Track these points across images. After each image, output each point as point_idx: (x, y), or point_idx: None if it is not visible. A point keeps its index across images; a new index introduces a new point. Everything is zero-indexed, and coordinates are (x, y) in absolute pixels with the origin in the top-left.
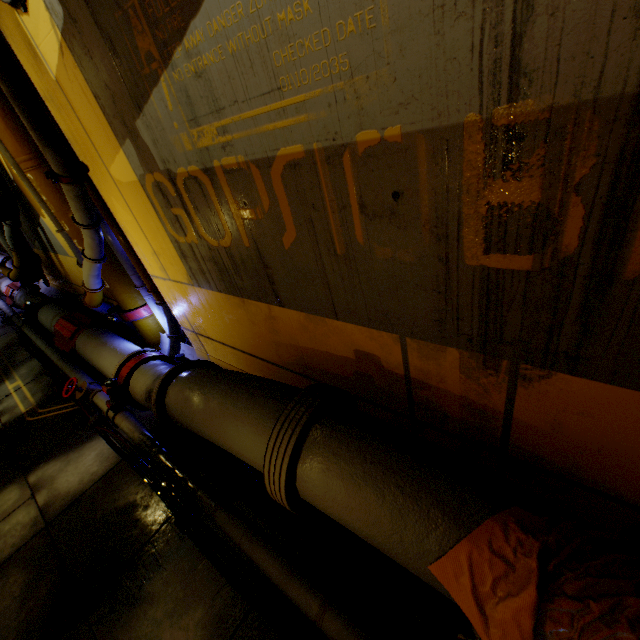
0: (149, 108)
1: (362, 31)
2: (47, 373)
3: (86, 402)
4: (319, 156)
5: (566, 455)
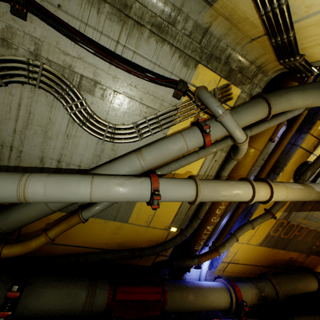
0: (299, 212)
1: None
2: None
3: None
4: (313, 230)
5: (304, 266)
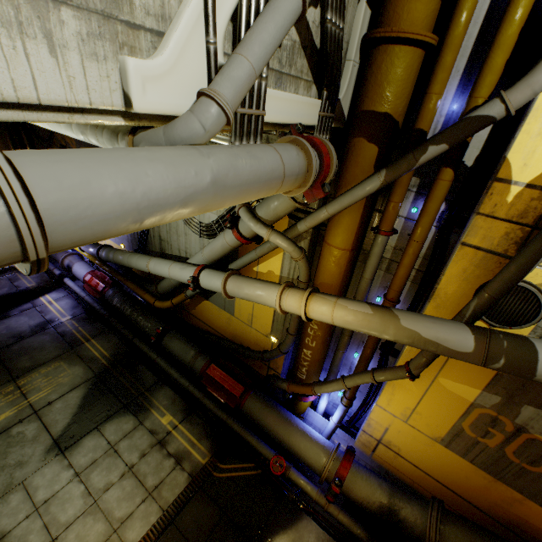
0: None
1: None
2: (200, 415)
3: (270, 469)
4: None
5: None
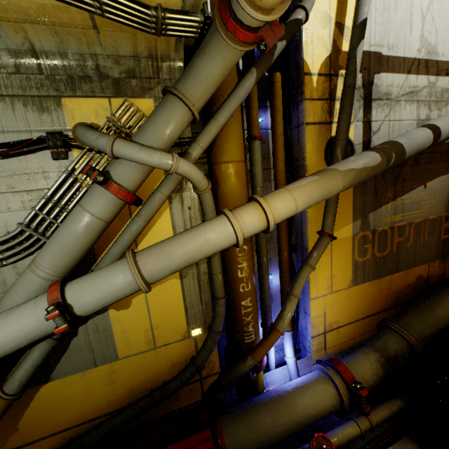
0: (379, 210)
1: (433, 202)
2: None
3: None
4: (422, 221)
5: None
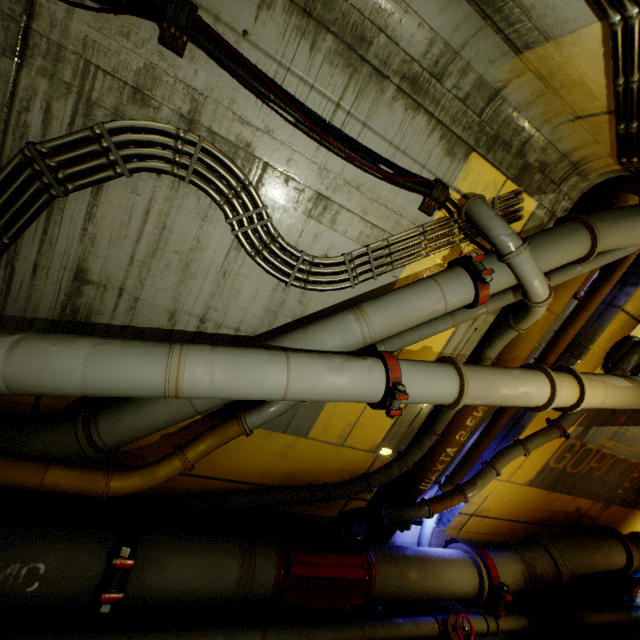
0: (603, 427)
1: None
2: None
3: None
4: (623, 459)
5: (598, 524)
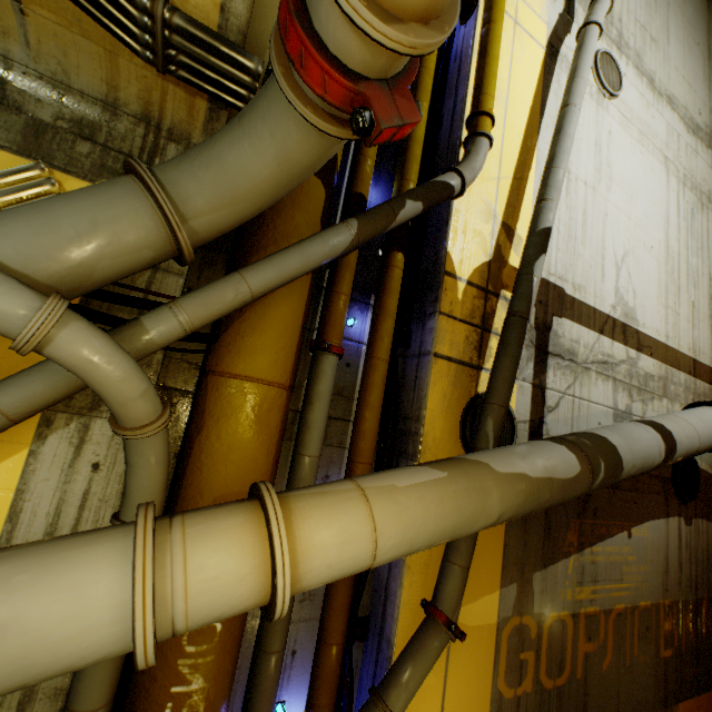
0: (553, 567)
1: (644, 570)
2: None
3: None
4: (628, 609)
5: None
